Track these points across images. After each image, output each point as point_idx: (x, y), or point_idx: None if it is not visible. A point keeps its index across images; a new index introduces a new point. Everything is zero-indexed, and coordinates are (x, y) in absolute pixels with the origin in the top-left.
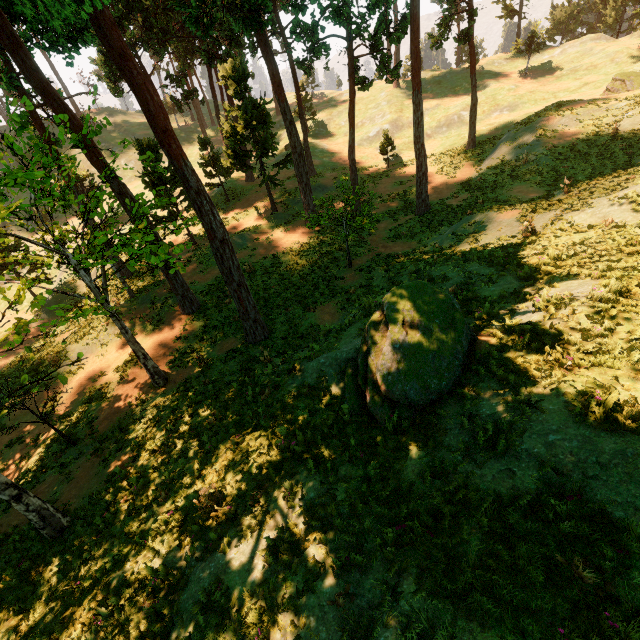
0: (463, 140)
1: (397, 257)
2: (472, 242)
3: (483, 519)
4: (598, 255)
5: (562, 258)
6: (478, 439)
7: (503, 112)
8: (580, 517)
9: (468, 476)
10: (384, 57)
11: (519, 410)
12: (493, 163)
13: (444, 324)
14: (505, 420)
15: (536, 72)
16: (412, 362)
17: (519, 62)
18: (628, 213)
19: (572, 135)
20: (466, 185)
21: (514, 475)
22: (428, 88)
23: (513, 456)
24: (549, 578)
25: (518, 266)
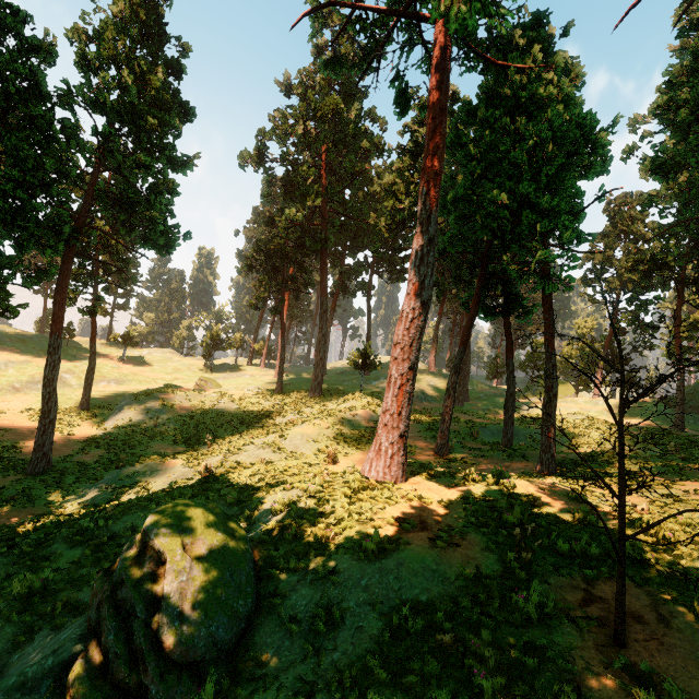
0: (71, 400)
1: (21, 527)
2: (142, 491)
3: (381, 672)
4: (275, 478)
5: (253, 484)
6: (318, 626)
7: (111, 383)
8: (416, 615)
9: (335, 664)
10: (3, 292)
11: (327, 582)
12: (120, 423)
13: (228, 535)
14: (324, 596)
15: (132, 361)
16: (210, 590)
17: (113, 349)
18: (271, 453)
19: (188, 409)
20: (93, 442)
21: (364, 628)
22: (8, 342)
23: (351, 617)
24: (440, 664)
25: (223, 495)
